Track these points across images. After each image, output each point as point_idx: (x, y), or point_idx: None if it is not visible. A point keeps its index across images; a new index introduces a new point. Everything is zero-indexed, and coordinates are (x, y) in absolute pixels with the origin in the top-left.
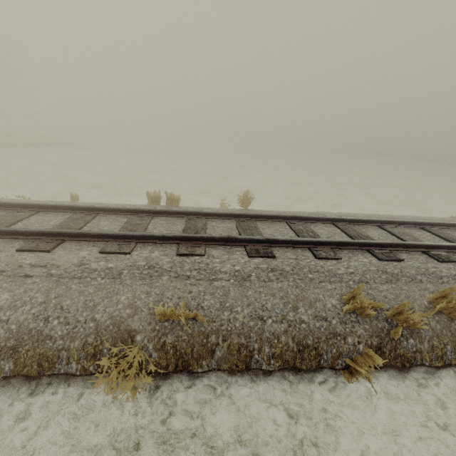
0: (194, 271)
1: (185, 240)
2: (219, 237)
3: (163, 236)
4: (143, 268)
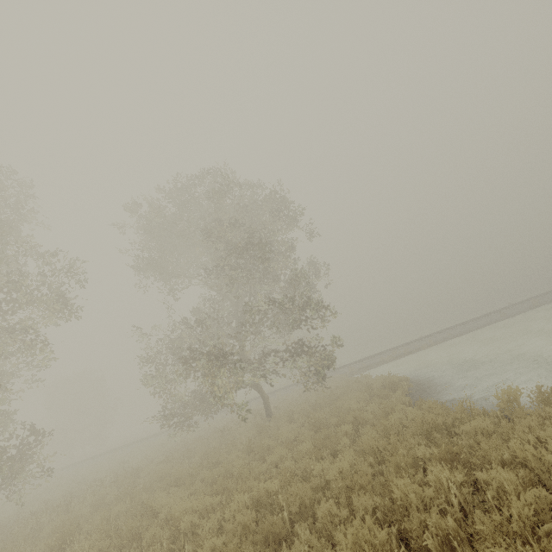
0: (527, 303)
1: (518, 304)
2: (523, 301)
3: (514, 304)
4: (519, 306)
